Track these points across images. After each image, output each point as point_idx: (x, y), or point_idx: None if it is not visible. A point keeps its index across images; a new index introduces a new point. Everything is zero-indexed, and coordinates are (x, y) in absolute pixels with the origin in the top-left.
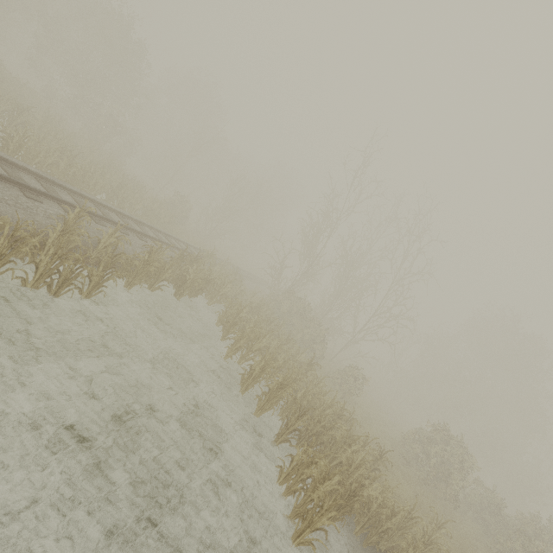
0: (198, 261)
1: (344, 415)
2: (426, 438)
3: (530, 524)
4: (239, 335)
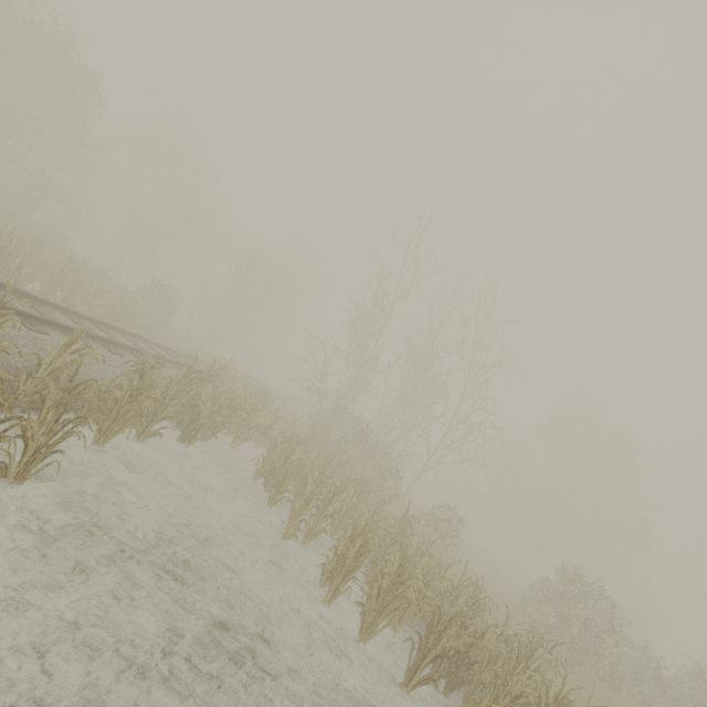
0: (212, 379)
1: (482, 598)
2: (558, 594)
3: (702, 687)
4: (306, 496)
